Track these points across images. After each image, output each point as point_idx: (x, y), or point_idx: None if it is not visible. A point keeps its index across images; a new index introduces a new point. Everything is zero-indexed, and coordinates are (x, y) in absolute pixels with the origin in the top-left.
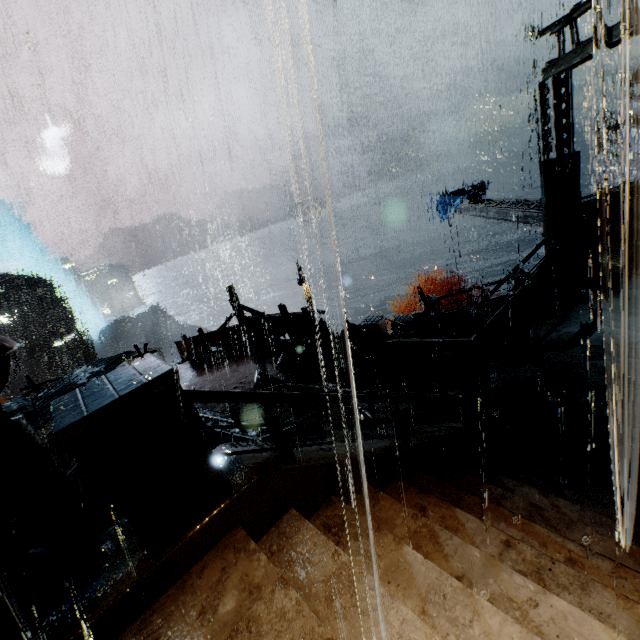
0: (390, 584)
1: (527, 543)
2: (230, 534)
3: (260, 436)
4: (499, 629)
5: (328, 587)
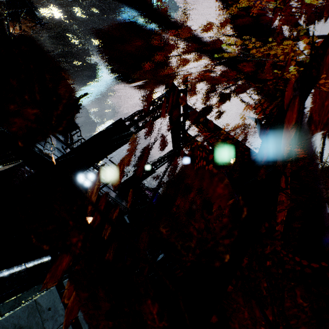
0: None
1: None
2: None
3: None
4: None
5: None
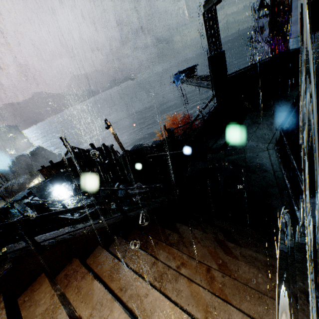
0: (82, 303)
1: (168, 258)
2: None
3: (80, 216)
4: (117, 317)
5: (42, 316)
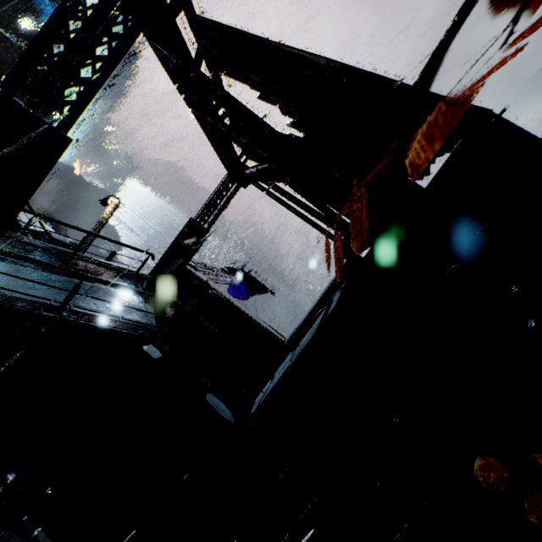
0: None
1: None
2: None
3: None
4: None
5: None
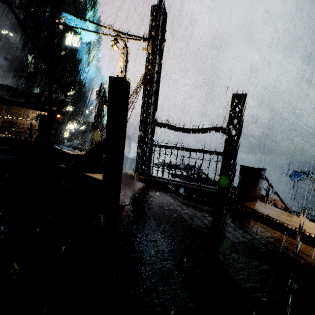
0: None
1: None
2: (258, 201)
3: None
4: None
5: None
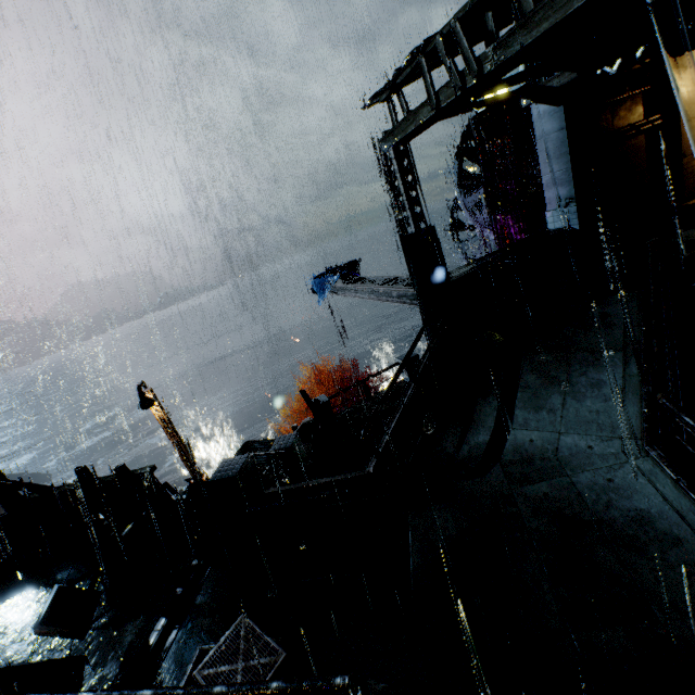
0: None
1: None
2: None
3: None
4: None
5: None
